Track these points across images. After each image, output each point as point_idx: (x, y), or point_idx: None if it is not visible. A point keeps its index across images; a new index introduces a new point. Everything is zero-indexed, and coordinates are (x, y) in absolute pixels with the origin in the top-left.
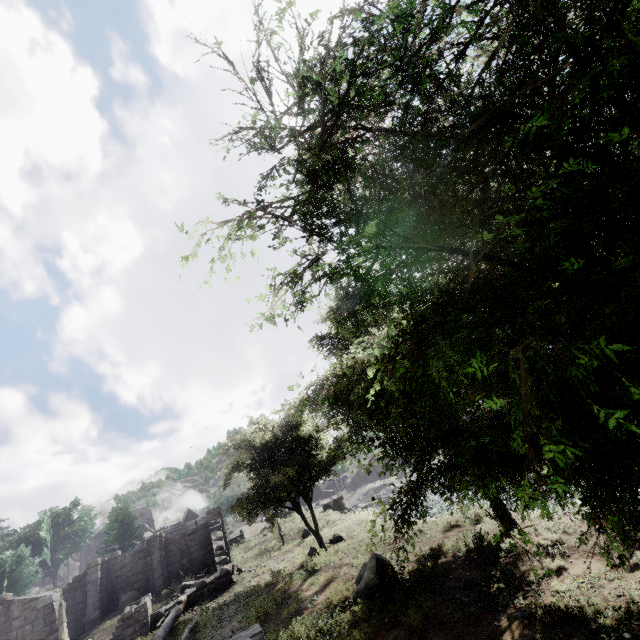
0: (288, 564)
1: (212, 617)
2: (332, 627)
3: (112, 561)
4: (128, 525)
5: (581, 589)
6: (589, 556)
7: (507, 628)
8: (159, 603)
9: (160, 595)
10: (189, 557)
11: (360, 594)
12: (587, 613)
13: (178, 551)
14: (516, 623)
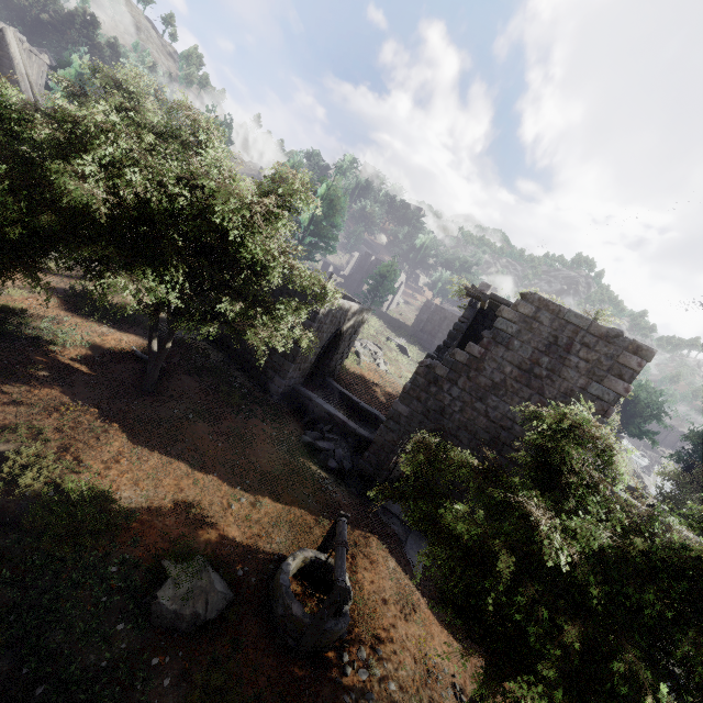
0: None
1: None
2: None
3: None
4: None
5: None
6: None
7: None
8: None
9: None
10: None
11: None
12: None
13: None
14: None
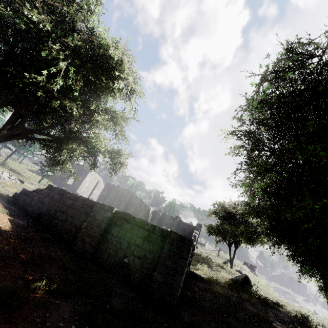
0: (214, 260)
1: None
2: (215, 276)
3: (165, 214)
4: (172, 209)
5: None
6: None
7: (276, 324)
8: None
9: None
10: (184, 232)
11: (232, 280)
12: None
13: (182, 227)
14: (282, 327)
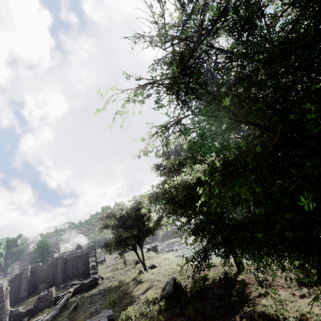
0: (127, 277)
1: (86, 301)
2: (148, 312)
3: (36, 268)
4: (46, 250)
5: (276, 305)
6: (280, 288)
7: None
8: (59, 291)
9: (60, 287)
10: (76, 269)
11: (164, 297)
12: (279, 318)
13: (71, 265)
14: (243, 320)
